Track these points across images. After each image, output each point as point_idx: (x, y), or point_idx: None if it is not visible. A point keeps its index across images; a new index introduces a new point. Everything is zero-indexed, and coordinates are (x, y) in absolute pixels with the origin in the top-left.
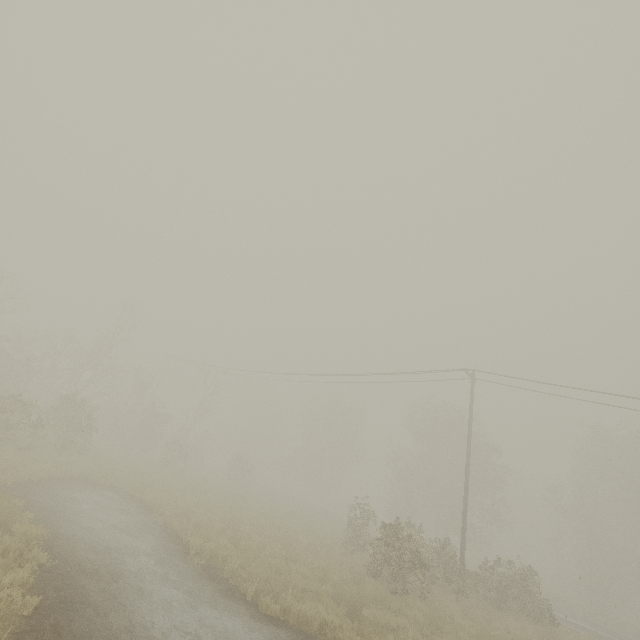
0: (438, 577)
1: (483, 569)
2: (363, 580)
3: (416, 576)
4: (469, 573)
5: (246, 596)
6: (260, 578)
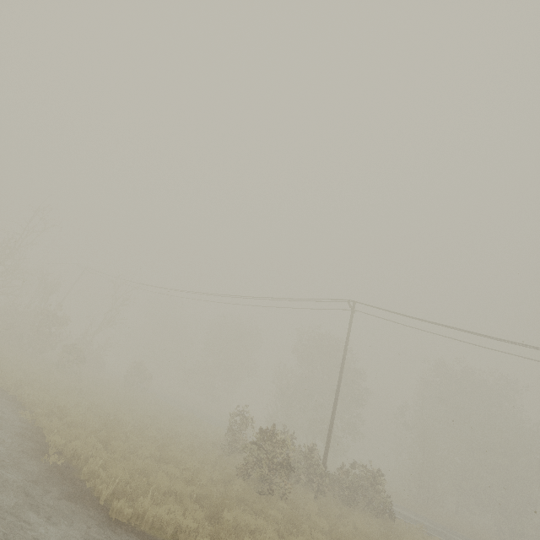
0: (302, 478)
1: (341, 471)
2: (233, 481)
3: (282, 478)
4: (329, 475)
5: (99, 499)
6: (119, 480)
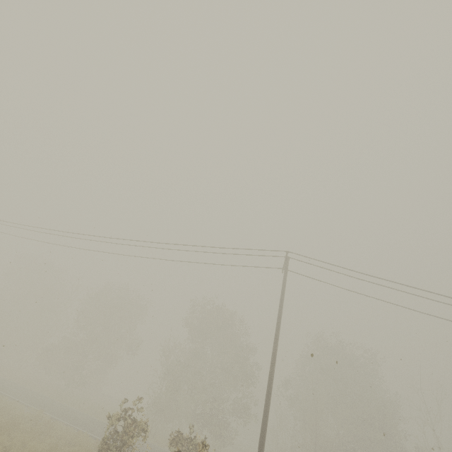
0: None
1: None
2: None
3: None
4: None
5: None
6: None
